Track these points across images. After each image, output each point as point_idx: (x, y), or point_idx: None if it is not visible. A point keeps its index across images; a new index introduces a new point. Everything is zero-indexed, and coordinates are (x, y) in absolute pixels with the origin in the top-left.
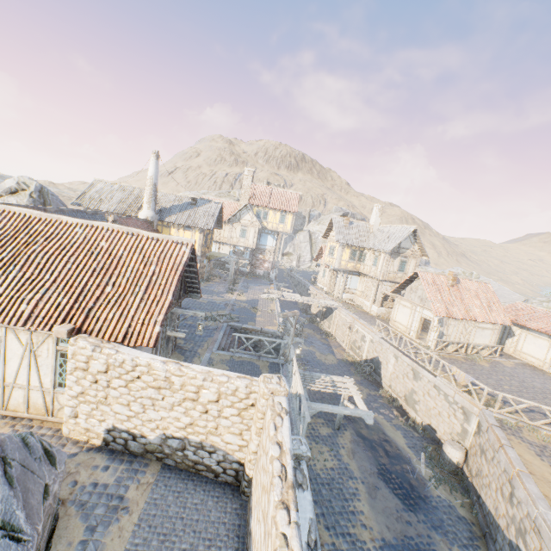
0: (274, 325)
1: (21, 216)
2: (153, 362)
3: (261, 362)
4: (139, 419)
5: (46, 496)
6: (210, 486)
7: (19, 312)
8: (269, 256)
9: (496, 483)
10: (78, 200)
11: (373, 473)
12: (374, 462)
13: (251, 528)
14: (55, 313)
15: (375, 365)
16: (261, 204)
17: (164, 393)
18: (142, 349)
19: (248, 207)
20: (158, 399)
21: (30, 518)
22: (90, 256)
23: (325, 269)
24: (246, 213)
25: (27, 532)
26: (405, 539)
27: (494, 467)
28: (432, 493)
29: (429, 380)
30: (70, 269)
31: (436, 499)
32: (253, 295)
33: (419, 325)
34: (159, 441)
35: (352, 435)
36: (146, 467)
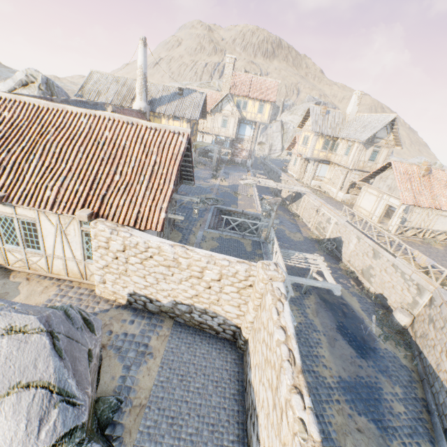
0: (253, 208)
1: (31, 106)
2: (162, 245)
3: (245, 240)
4: (153, 288)
5: (91, 359)
6: (213, 341)
7: (45, 198)
8: (246, 145)
9: (442, 347)
10: (80, 92)
11: (332, 328)
12: (333, 320)
13: (251, 381)
14: (75, 199)
15: (337, 243)
16: (241, 94)
17: (173, 270)
18: (150, 230)
19: (229, 97)
20: (168, 274)
21: (80, 384)
22: (97, 145)
23: (297, 157)
24: (227, 103)
25: (80, 398)
26: (357, 378)
27: (442, 335)
28: (380, 346)
29: (388, 259)
30: (81, 158)
31: (384, 351)
32: (233, 181)
33: (383, 211)
34: (171, 305)
35: (316, 298)
36: (162, 323)
